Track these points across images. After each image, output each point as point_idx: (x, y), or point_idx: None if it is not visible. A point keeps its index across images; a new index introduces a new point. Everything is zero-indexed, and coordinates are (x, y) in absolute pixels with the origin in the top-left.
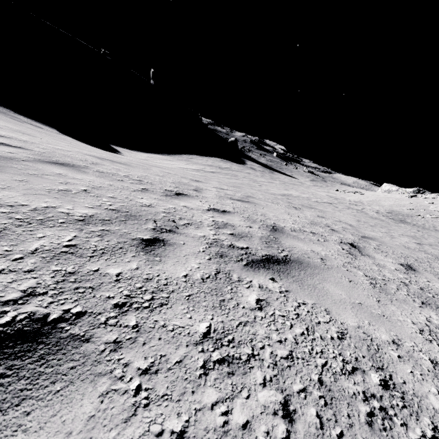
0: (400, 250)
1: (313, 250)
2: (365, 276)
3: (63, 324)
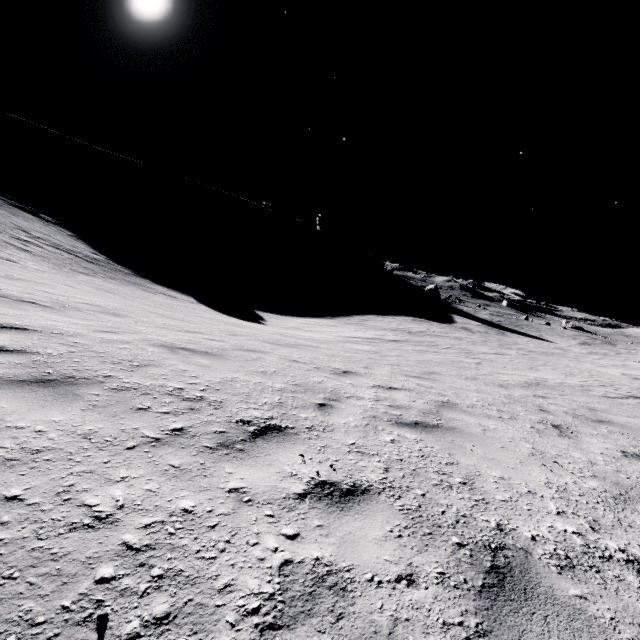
0: None
1: None
2: None
3: None
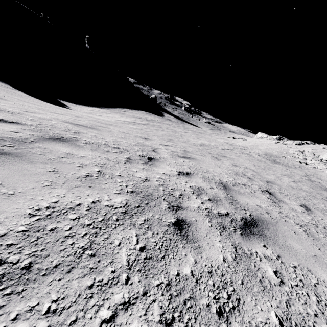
0: (292, 191)
1: (257, 204)
2: (296, 225)
3: None
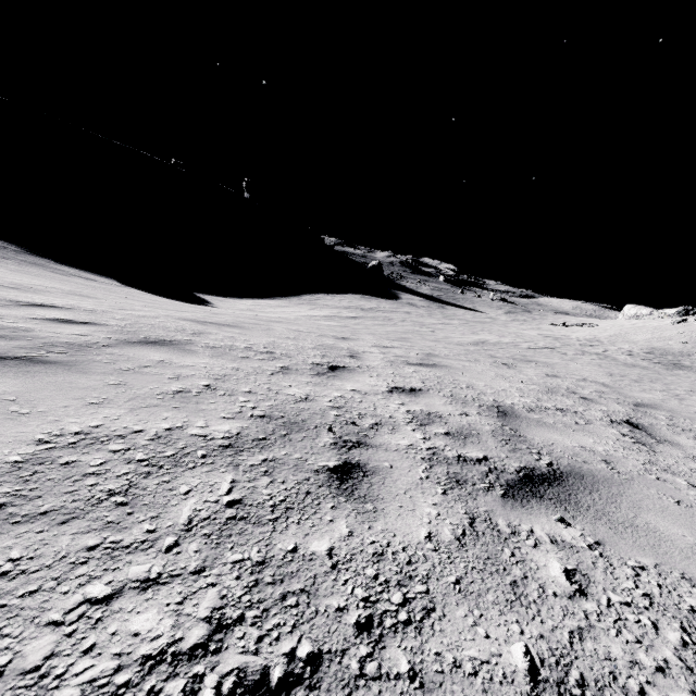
0: None
1: (582, 444)
2: (693, 488)
3: (299, 691)
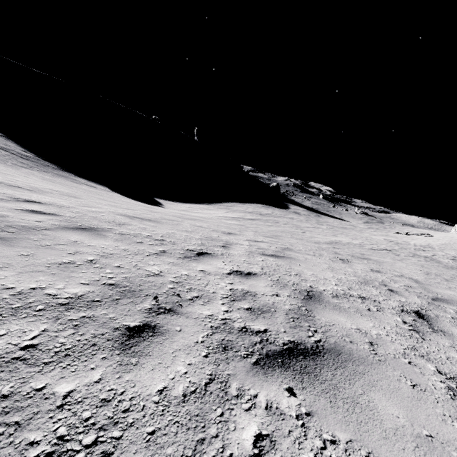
0: None
1: (360, 327)
2: (438, 374)
3: None
